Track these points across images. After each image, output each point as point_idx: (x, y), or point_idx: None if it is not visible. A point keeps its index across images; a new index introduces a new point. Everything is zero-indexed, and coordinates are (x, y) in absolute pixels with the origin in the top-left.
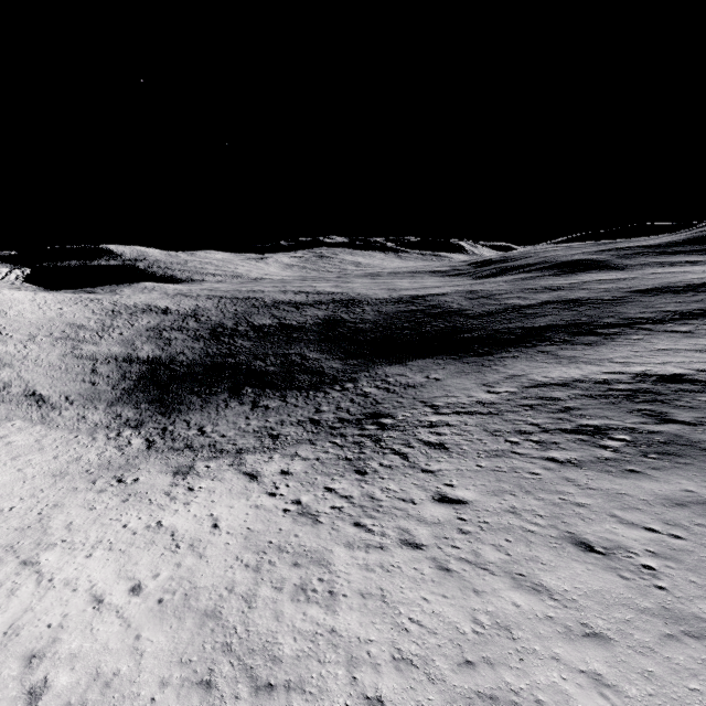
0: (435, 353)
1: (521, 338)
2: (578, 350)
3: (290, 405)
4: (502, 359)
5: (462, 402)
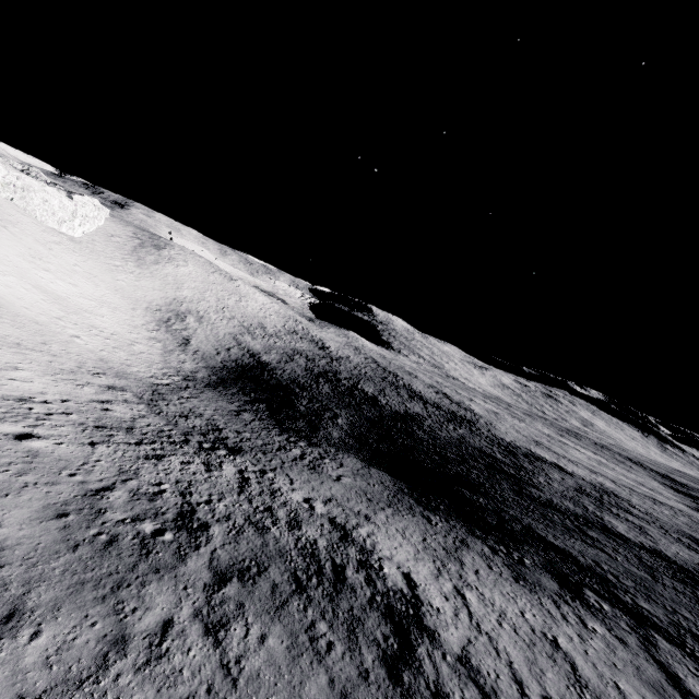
0: (407, 479)
1: (496, 527)
2: (490, 567)
3: (247, 422)
4: (419, 514)
5: (276, 484)
